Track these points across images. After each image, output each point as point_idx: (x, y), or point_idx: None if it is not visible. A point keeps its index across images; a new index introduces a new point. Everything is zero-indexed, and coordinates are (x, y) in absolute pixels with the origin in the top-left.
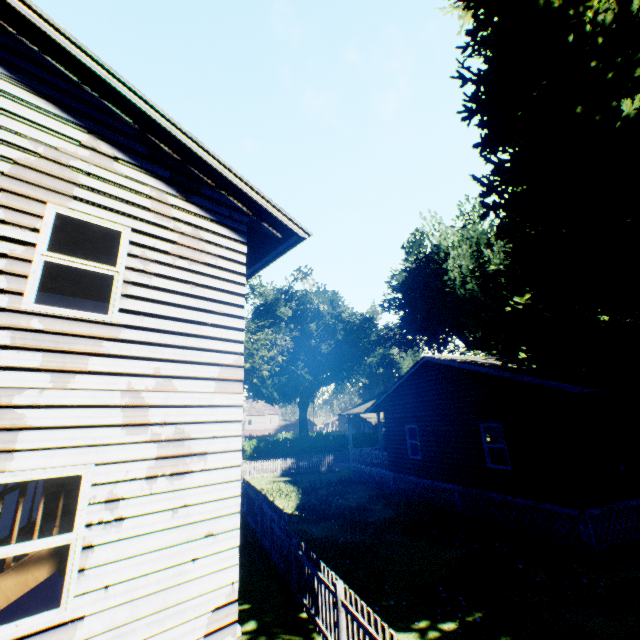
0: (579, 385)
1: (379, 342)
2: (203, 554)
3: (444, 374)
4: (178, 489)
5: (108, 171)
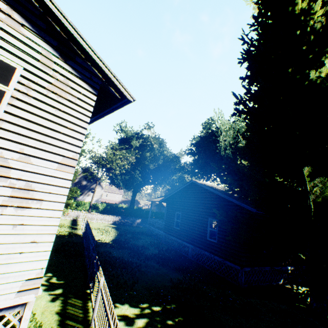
0: (256, 208)
1: (179, 169)
2: (27, 251)
3: (199, 190)
4: (20, 215)
5: (16, 31)
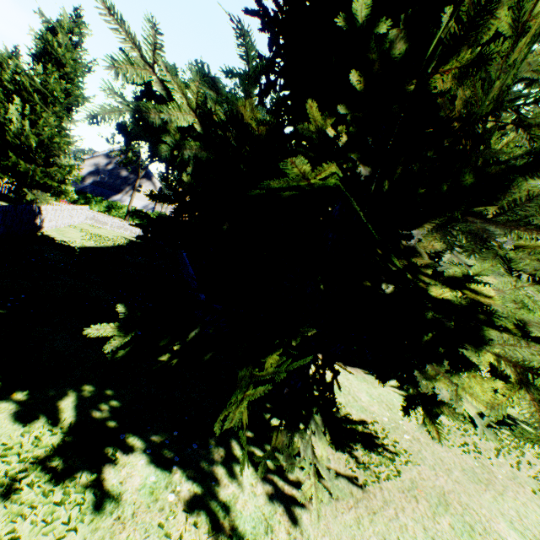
0: None
1: None
2: None
3: None
4: None
5: None
